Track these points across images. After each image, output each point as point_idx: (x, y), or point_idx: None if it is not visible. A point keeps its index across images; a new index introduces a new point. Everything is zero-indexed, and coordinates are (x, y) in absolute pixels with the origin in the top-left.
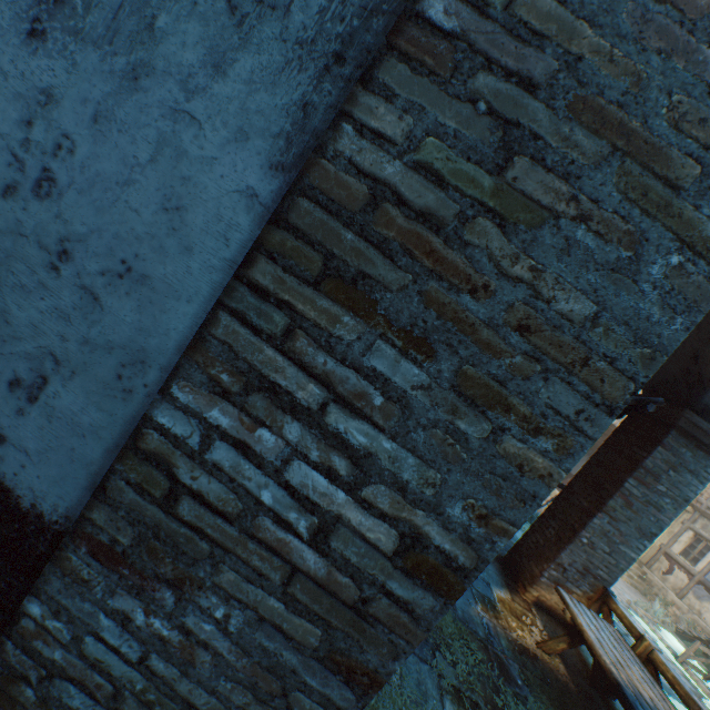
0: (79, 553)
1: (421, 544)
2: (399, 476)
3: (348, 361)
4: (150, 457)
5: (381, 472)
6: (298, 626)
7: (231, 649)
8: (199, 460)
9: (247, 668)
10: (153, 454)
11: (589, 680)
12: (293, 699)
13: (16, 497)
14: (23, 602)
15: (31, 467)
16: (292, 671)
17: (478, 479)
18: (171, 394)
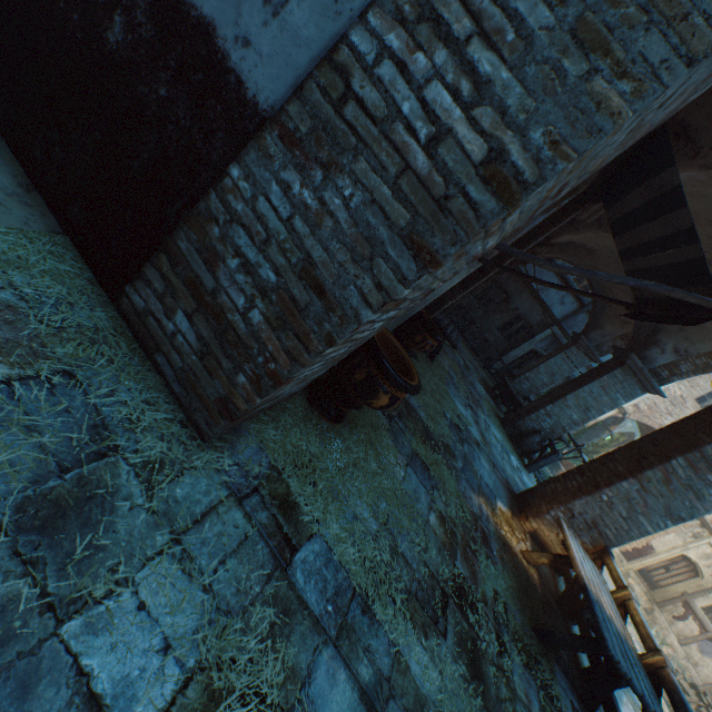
0: (272, 135)
1: (501, 159)
2: (504, 102)
3: (499, 2)
4: (337, 68)
5: (492, 97)
6: (396, 210)
7: (347, 221)
8: (369, 74)
9: (353, 236)
10: (340, 66)
11: (556, 599)
12: (375, 264)
13: (245, 89)
14: (229, 167)
15: (260, 68)
16: (381, 243)
17: (562, 112)
18: (366, 19)
